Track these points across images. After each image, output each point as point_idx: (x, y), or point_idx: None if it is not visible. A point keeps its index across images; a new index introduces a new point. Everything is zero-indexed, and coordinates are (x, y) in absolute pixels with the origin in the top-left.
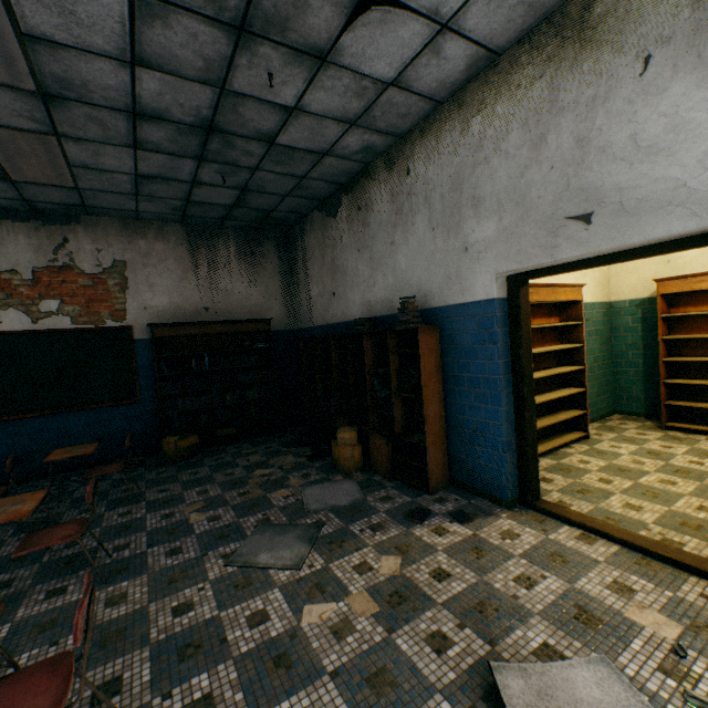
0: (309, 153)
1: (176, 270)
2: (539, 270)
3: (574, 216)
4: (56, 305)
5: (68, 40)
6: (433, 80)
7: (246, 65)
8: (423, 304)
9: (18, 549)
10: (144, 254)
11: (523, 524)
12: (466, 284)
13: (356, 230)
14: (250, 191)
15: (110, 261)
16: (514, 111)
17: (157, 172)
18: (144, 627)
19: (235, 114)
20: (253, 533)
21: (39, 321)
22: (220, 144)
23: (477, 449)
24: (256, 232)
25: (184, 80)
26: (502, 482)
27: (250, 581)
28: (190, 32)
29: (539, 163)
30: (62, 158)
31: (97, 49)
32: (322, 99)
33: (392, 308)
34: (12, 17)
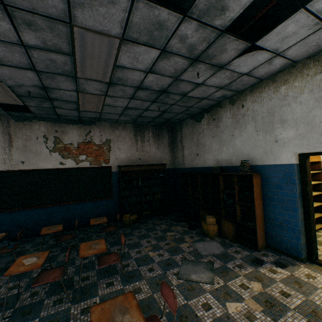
0: (197, 98)
1: (129, 143)
2: (318, 152)
3: None
4: (85, 157)
5: (130, 66)
6: (263, 72)
7: (190, 71)
8: (250, 163)
9: (98, 264)
10: (117, 136)
11: (315, 271)
12: (276, 156)
13: (212, 128)
14: (166, 112)
15: (105, 139)
16: (305, 85)
17: (134, 106)
18: (156, 305)
19: (176, 86)
20: (182, 264)
21: (78, 163)
22: (164, 96)
23: (282, 232)
24: (159, 127)
25: (163, 76)
26: (298, 249)
27: (193, 287)
28: (175, 62)
29: (320, 107)
30: (102, 103)
31: (138, 68)
32: (213, 80)
33: (231, 163)
34: (116, 61)
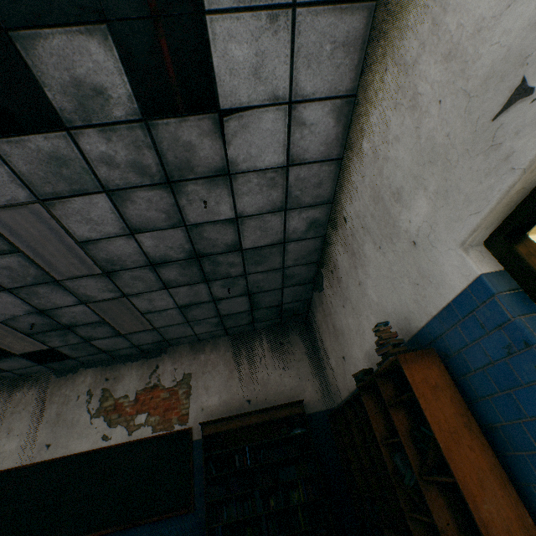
0: (272, 246)
1: (224, 371)
2: (519, 205)
3: (501, 106)
4: (145, 417)
5: (98, 236)
6: (317, 145)
7: (187, 203)
8: (408, 330)
9: None
10: (203, 365)
11: None
12: (435, 280)
13: (336, 290)
14: (254, 294)
15: (181, 375)
16: (383, 108)
17: (188, 300)
18: None
19: (204, 239)
20: None
21: (132, 433)
22: (210, 265)
23: None
24: (281, 327)
25: (162, 230)
26: None
27: None
28: (146, 199)
29: (425, 113)
30: (136, 310)
31: (112, 234)
32: (249, 201)
33: None
34: (71, 235)
